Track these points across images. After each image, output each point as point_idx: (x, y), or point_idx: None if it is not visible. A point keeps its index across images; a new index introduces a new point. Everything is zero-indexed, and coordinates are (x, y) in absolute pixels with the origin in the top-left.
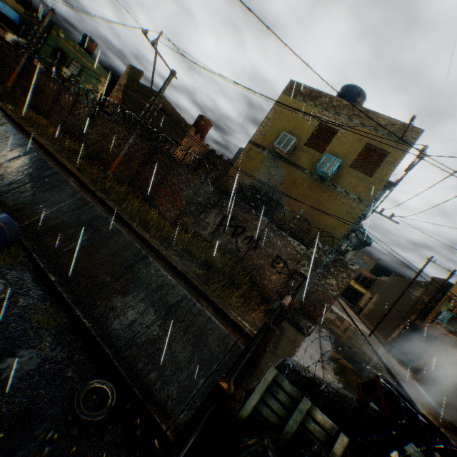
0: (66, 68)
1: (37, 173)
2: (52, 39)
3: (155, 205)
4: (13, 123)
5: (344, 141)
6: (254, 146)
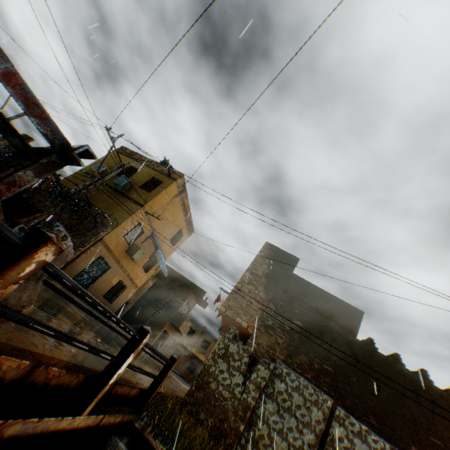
0: None
1: None
2: None
3: None
4: None
5: (141, 175)
6: (83, 172)
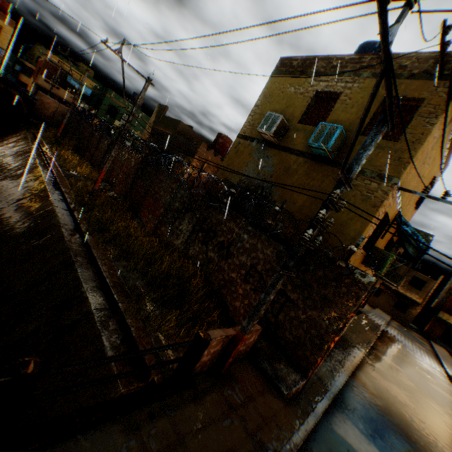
0: (117, 121)
1: (30, 192)
2: (106, 100)
3: (140, 217)
4: (42, 159)
5: (350, 103)
6: (242, 139)
